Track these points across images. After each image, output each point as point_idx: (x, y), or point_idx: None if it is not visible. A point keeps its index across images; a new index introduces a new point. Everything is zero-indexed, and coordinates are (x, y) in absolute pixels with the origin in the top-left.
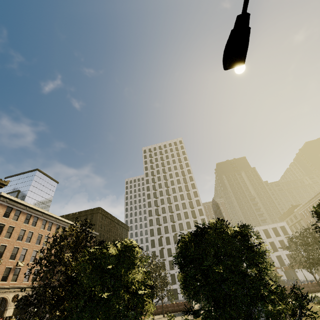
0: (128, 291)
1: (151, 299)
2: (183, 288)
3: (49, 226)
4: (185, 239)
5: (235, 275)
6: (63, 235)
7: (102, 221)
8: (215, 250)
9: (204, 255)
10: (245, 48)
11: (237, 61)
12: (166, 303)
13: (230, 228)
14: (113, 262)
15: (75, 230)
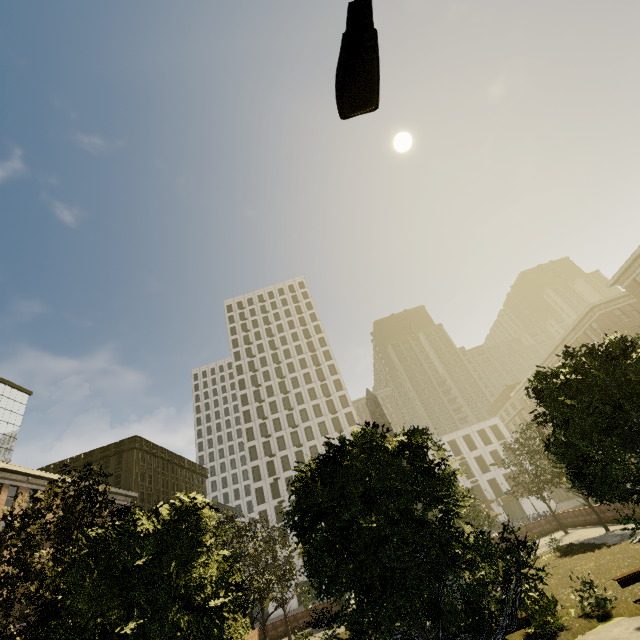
0: (192, 606)
1: (242, 612)
2: (309, 575)
3: (11, 496)
4: (305, 473)
5: (401, 528)
6: (31, 509)
7: (144, 465)
8: (365, 486)
9: (342, 500)
10: (374, 75)
11: (364, 102)
12: (296, 611)
13: (391, 438)
14: (151, 550)
15: (61, 494)
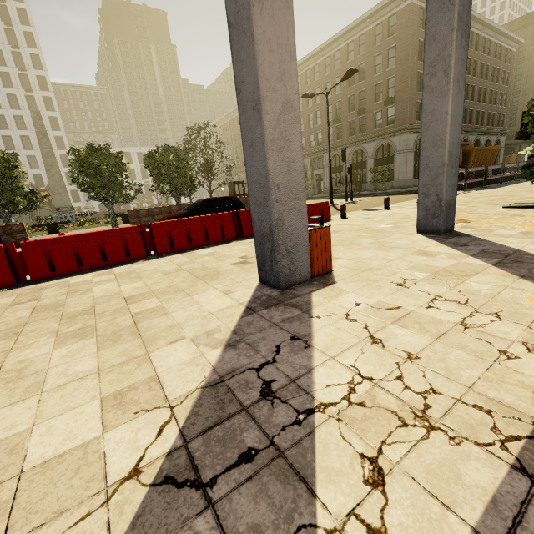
0: None
1: None
2: None
3: None
4: None
5: None
6: None
7: None
8: None
9: None
10: None
11: None
12: None
13: None
14: None
15: None
